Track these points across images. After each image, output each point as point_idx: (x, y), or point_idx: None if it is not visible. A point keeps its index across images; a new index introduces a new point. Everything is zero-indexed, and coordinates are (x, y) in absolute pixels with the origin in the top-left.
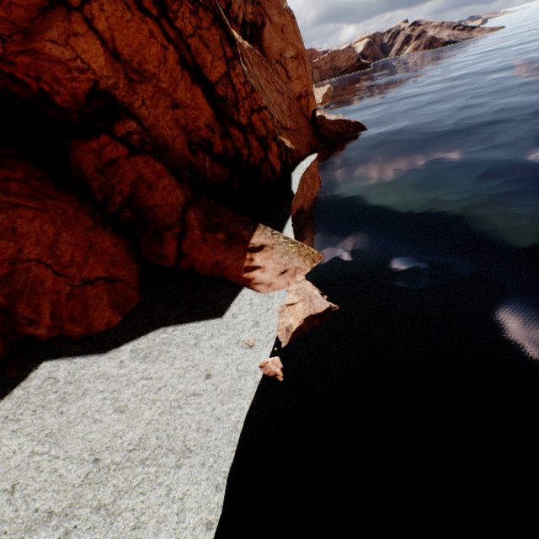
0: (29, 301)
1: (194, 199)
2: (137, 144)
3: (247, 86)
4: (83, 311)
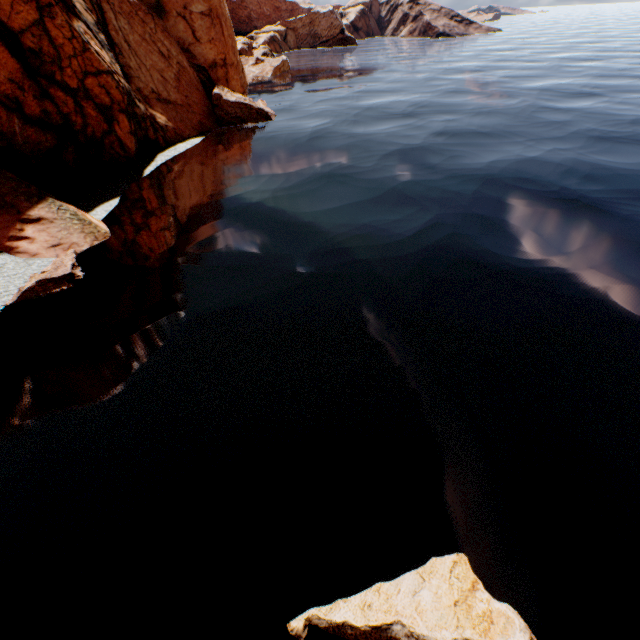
0: None
1: None
2: None
3: (76, 42)
4: None
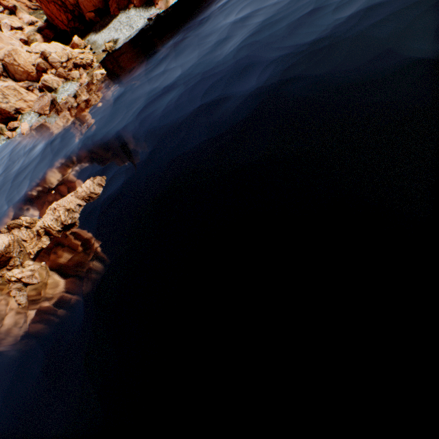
0: None
1: None
2: None
3: None
4: (136, 1)
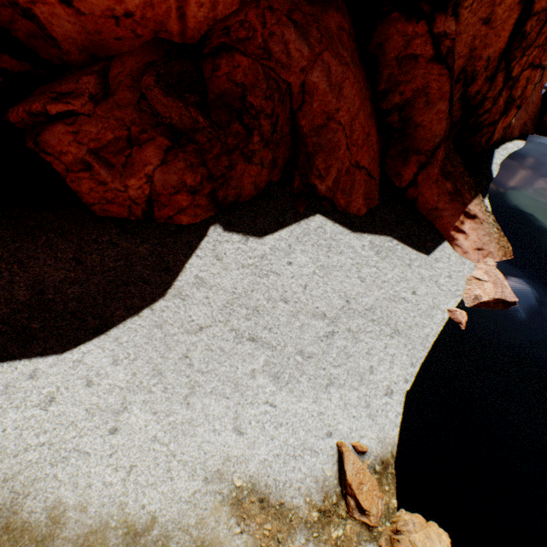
0: (325, 158)
1: (447, 136)
2: (444, 51)
3: None
4: (350, 189)
